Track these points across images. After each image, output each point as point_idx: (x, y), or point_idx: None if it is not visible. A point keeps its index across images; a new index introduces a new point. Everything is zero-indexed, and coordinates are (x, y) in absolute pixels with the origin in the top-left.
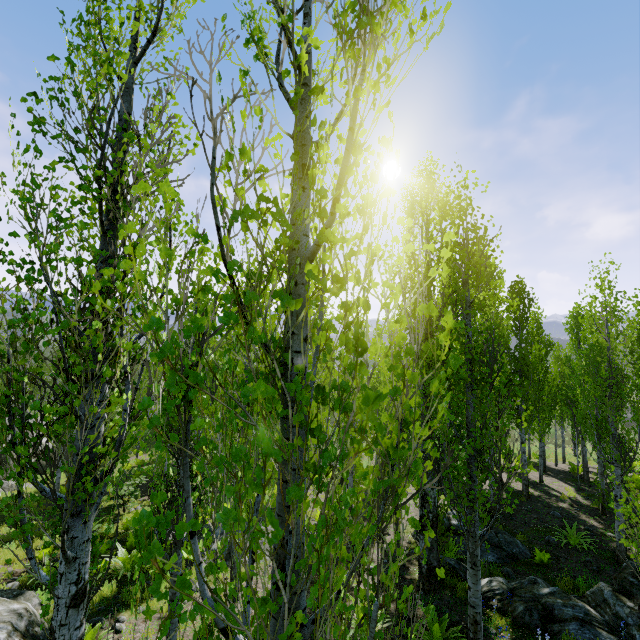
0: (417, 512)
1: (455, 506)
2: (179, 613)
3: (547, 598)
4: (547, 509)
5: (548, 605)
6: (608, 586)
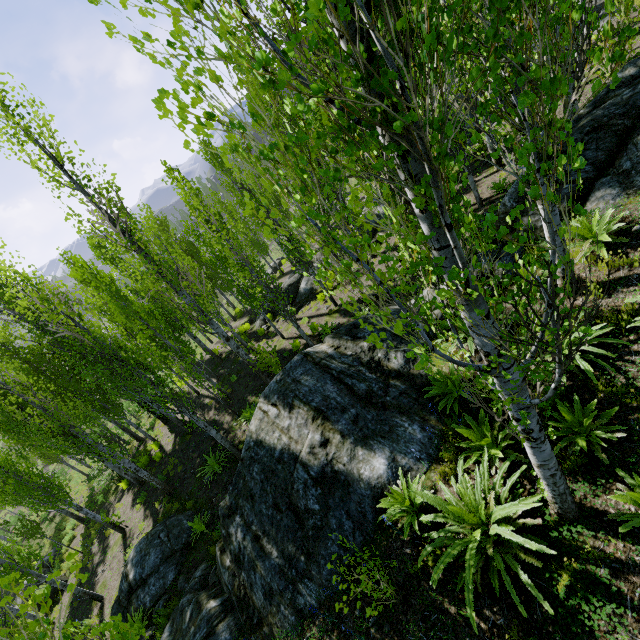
0: (120, 566)
1: (149, 510)
2: None
3: (185, 639)
4: (204, 433)
5: None
6: (219, 549)
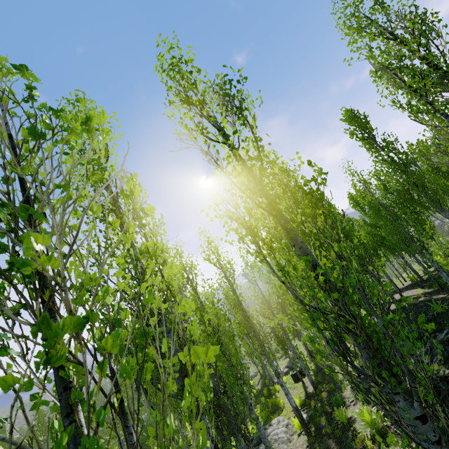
0: None
1: None
2: (308, 257)
3: (446, 336)
4: (416, 306)
5: (448, 338)
6: None
